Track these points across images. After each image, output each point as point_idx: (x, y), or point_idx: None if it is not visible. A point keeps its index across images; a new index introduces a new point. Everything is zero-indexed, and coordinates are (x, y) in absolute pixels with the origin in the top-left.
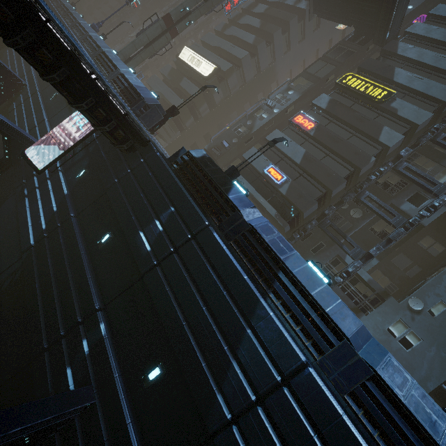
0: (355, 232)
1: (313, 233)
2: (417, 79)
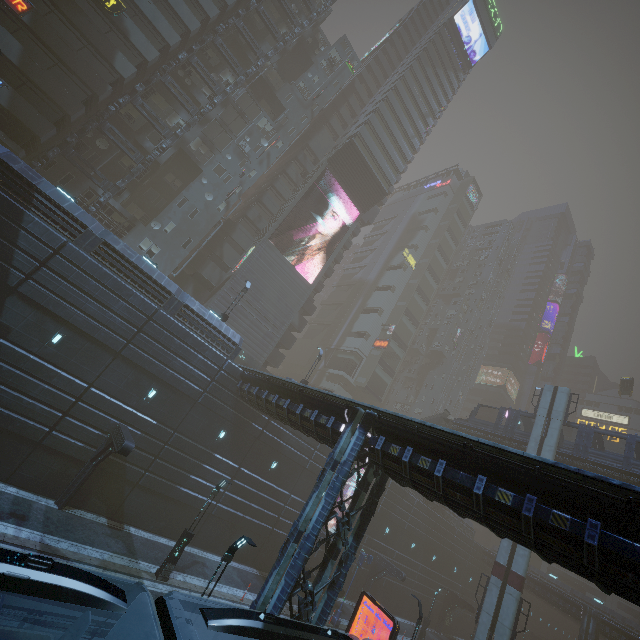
0: (106, 165)
1: (58, 162)
2: (146, 1)
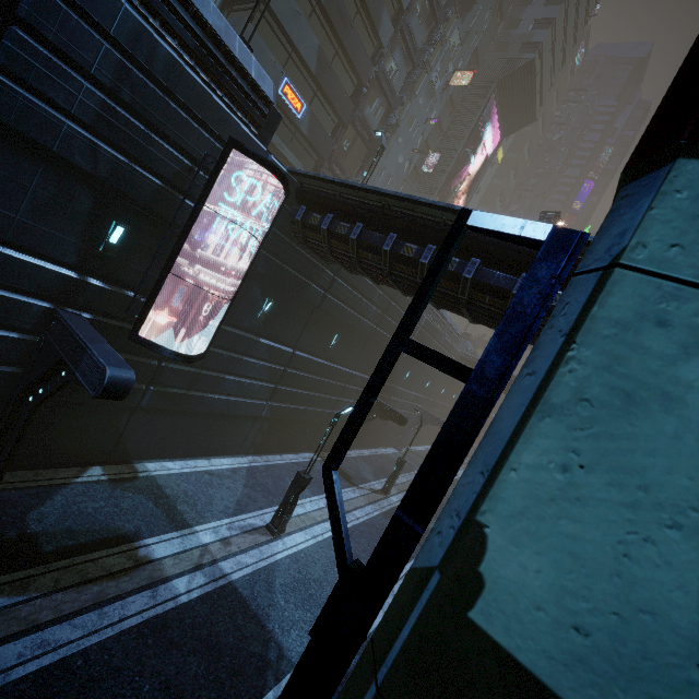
0: None
1: None
2: None
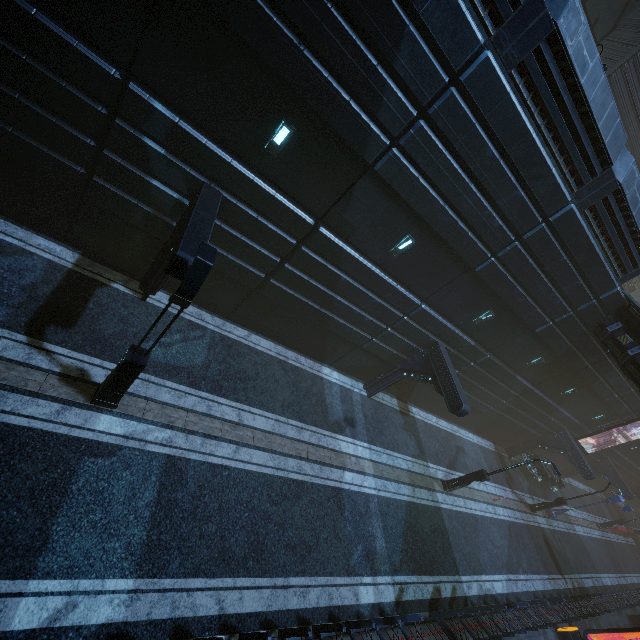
0: None
1: None
2: None
